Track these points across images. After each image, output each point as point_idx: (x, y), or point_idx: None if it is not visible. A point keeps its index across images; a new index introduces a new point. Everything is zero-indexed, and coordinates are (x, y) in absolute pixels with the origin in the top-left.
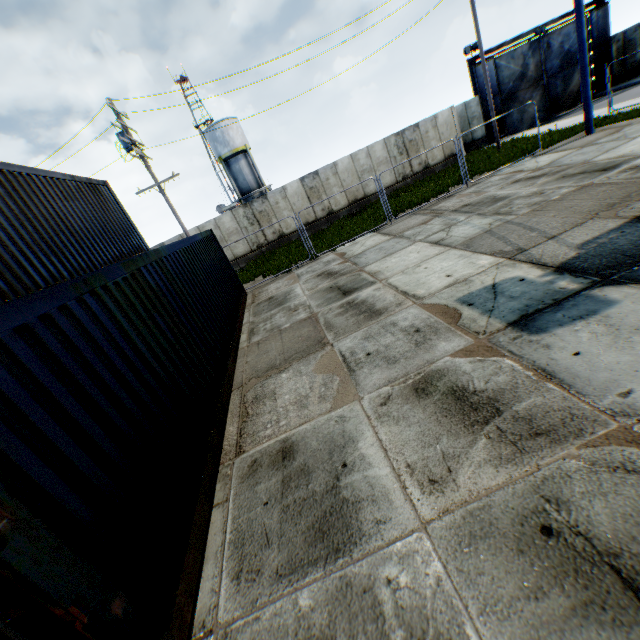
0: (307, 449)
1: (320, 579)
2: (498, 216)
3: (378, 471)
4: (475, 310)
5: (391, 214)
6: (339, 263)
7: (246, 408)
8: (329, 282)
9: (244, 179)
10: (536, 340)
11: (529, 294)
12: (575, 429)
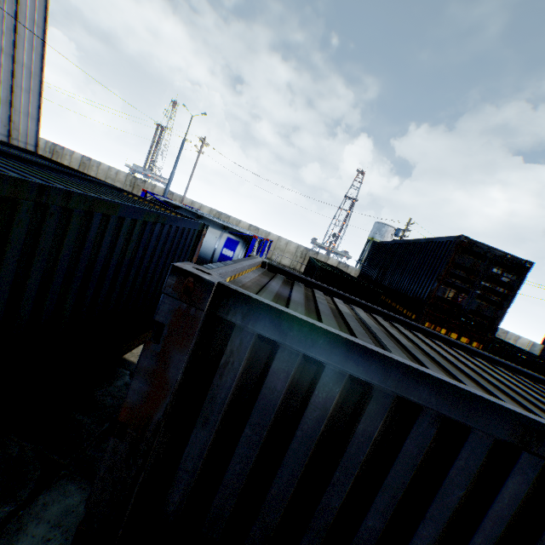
0: None
1: None
2: None
3: None
4: None
5: None
6: None
7: None
8: None
9: None
10: None
11: None
12: None
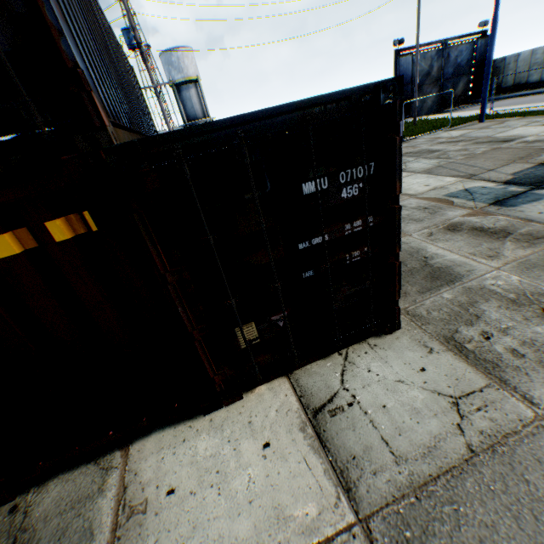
0: None
1: (450, 290)
2: (441, 159)
3: (451, 257)
4: (461, 199)
5: None
6: None
7: None
8: None
9: (192, 107)
10: (512, 209)
11: (493, 193)
12: None
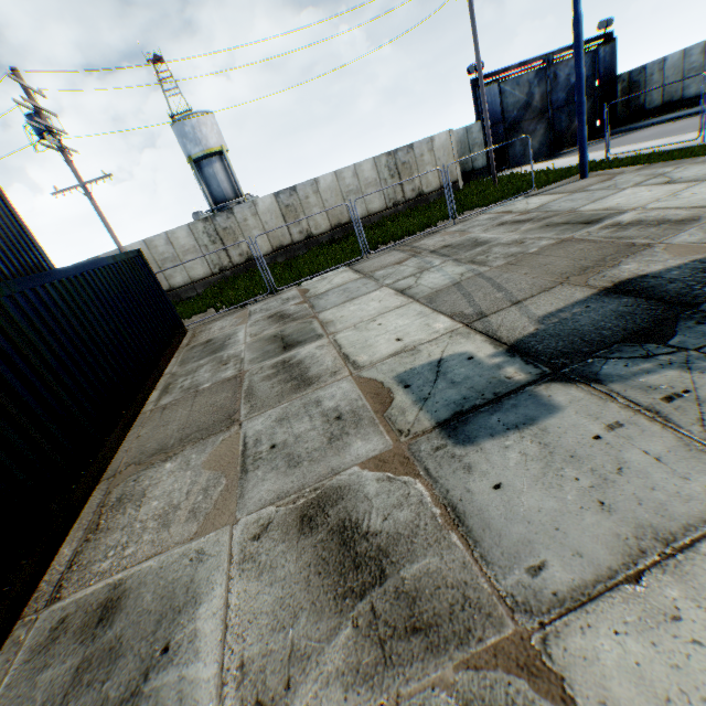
0: (135, 607)
1: None
2: (472, 265)
3: (201, 669)
4: (409, 396)
5: (367, 247)
6: (297, 303)
7: (101, 516)
8: (276, 328)
9: (219, 186)
10: (460, 455)
11: (472, 381)
12: (463, 627)
